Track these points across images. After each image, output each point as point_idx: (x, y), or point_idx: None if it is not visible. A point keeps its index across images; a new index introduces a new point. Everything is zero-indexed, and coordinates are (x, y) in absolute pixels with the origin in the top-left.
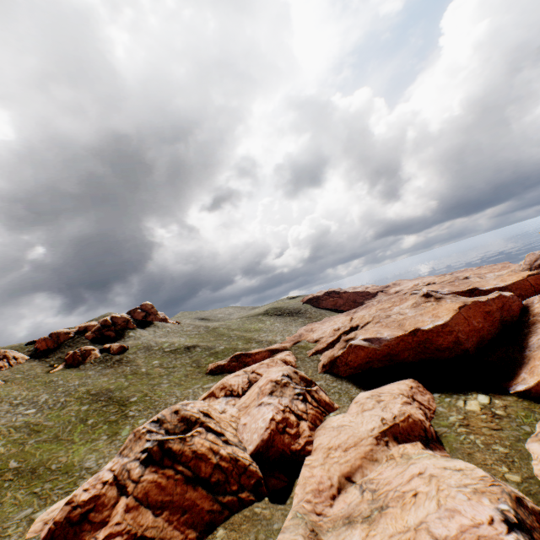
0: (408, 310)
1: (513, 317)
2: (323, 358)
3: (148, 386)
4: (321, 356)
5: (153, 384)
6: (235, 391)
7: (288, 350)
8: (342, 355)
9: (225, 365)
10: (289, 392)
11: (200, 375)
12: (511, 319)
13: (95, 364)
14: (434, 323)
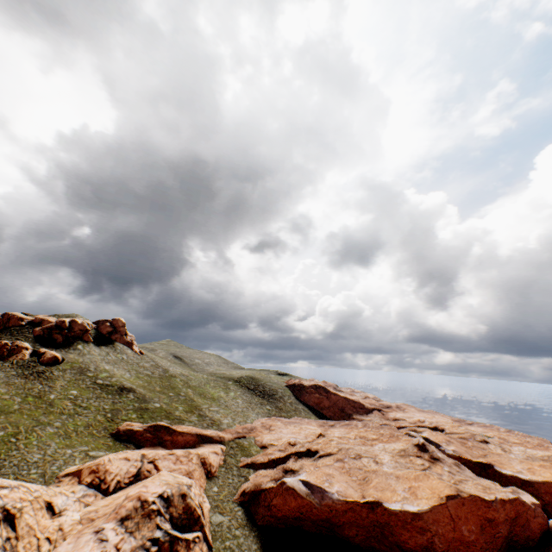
0: (388, 459)
1: (529, 540)
2: (253, 478)
3: (32, 421)
4: (253, 473)
5: (41, 421)
6: (106, 483)
7: (223, 444)
8: (269, 491)
9: (138, 433)
10: (146, 531)
11: (102, 433)
12: (526, 541)
13: (15, 365)
14: (405, 505)
